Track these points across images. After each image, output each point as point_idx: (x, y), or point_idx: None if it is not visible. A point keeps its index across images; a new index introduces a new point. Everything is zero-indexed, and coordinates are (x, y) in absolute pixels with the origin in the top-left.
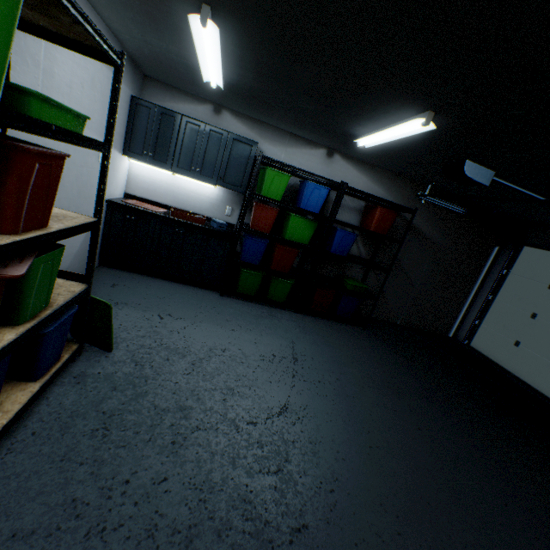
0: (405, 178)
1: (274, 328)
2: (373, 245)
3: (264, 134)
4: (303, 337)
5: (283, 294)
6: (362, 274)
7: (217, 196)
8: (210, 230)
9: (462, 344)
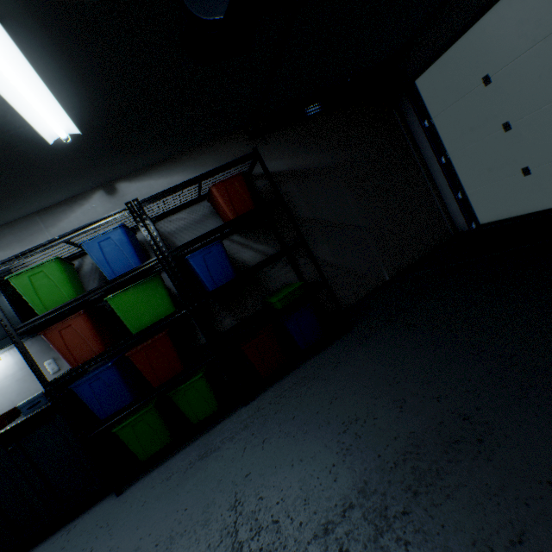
0: (224, 137)
1: (203, 494)
2: (268, 231)
3: (3, 243)
4: (258, 459)
5: (206, 400)
6: (291, 271)
7: (18, 364)
8: (6, 433)
9: (472, 230)
